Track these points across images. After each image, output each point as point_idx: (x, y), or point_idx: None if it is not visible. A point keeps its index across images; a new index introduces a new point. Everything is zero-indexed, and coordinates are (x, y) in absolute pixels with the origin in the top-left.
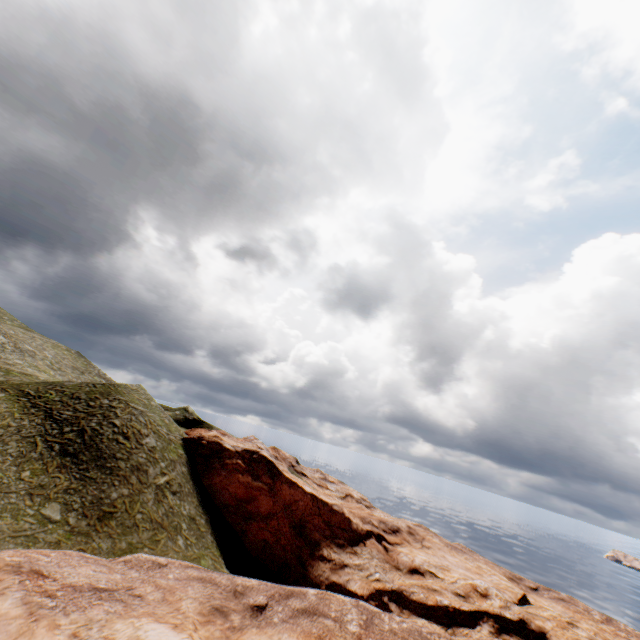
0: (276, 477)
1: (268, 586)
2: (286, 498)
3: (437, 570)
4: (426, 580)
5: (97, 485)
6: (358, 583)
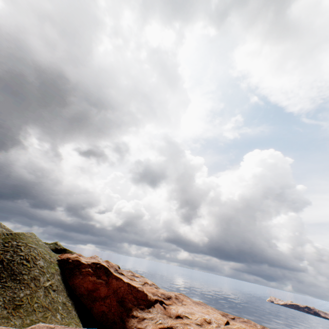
0: (109, 276)
1: None
2: (114, 286)
3: (189, 314)
4: (183, 320)
5: (12, 290)
6: (151, 326)
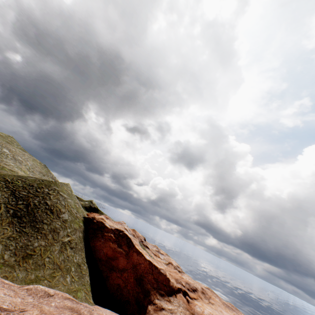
0: (131, 247)
1: None
2: (134, 261)
3: None
4: None
5: (27, 237)
6: None
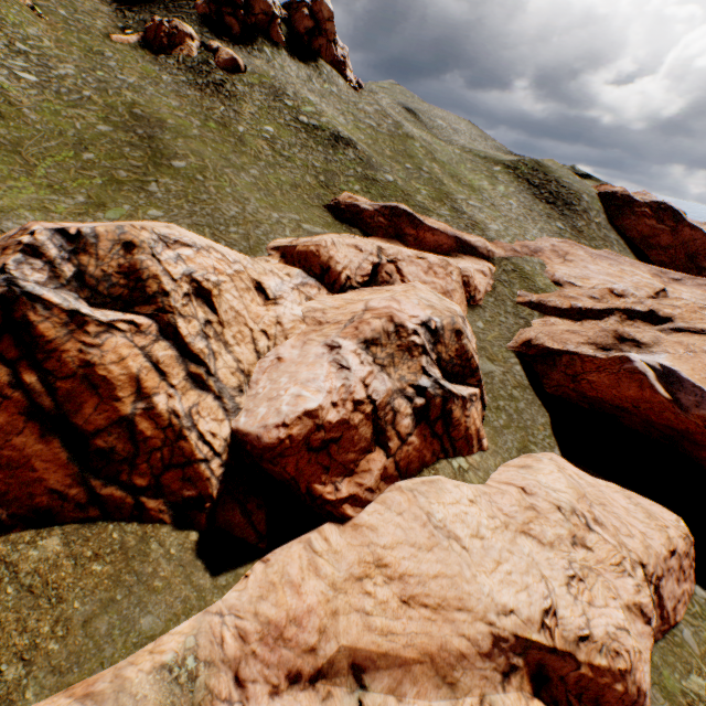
0: (678, 223)
1: (679, 274)
2: (684, 238)
3: None
4: None
5: (570, 219)
6: None
